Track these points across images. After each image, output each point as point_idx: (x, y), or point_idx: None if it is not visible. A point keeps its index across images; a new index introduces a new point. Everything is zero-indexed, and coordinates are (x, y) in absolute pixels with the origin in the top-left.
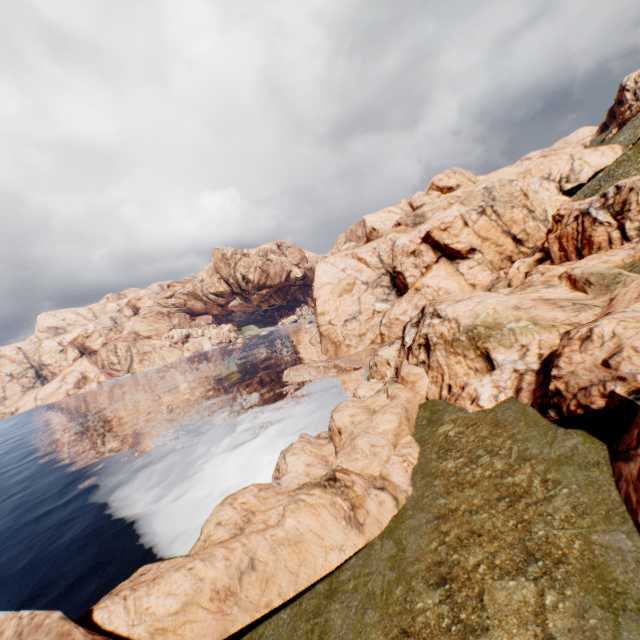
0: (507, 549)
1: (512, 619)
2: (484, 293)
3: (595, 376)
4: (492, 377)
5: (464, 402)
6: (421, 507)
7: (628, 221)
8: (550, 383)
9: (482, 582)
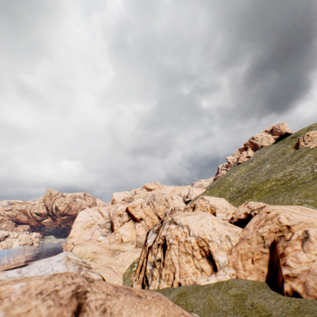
0: None
1: None
2: (91, 243)
3: None
4: None
5: None
6: None
7: None
8: None
9: None
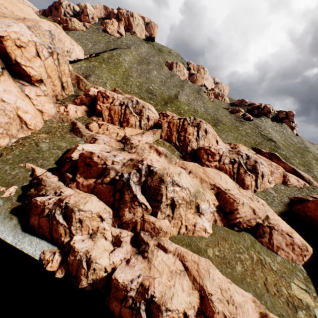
0: (281, 280)
1: (302, 294)
2: (182, 169)
3: (251, 217)
4: (205, 217)
5: (201, 233)
6: (261, 295)
7: (143, 120)
8: (238, 219)
9: (293, 294)
